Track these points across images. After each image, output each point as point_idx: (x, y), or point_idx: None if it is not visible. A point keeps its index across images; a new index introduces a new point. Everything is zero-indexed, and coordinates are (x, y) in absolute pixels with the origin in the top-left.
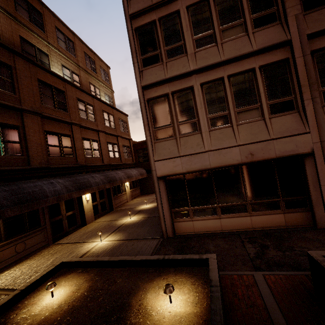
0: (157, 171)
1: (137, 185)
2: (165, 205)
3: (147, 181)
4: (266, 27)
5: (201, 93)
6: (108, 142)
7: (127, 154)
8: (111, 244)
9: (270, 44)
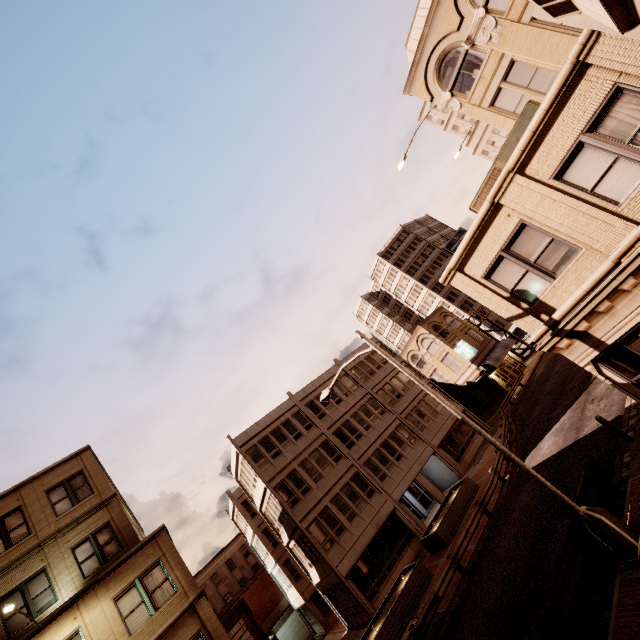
0: (342, 574)
1: None
2: (361, 595)
3: None
4: (340, 461)
5: (333, 506)
6: None
7: None
8: None
9: (347, 468)
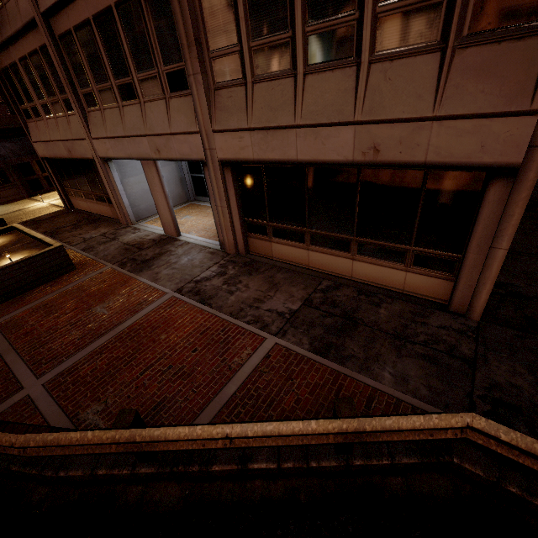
0: (38, 152)
1: None
2: (57, 183)
3: None
4: None
5: (24, 73)
6: None
7: None
8: (45, 205)
9: (27, 21)
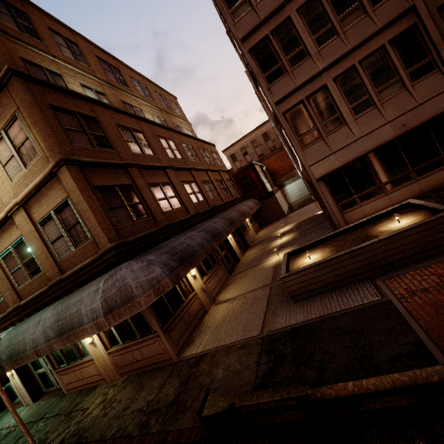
0: (314, 175)
1: (253, 218)
2: (331, 202)
3: (262, 210)
4: (385, 0)
5: (336, 88)
6: (216, 179)
7: (232, 188)
8: None
9: (394, 17)
